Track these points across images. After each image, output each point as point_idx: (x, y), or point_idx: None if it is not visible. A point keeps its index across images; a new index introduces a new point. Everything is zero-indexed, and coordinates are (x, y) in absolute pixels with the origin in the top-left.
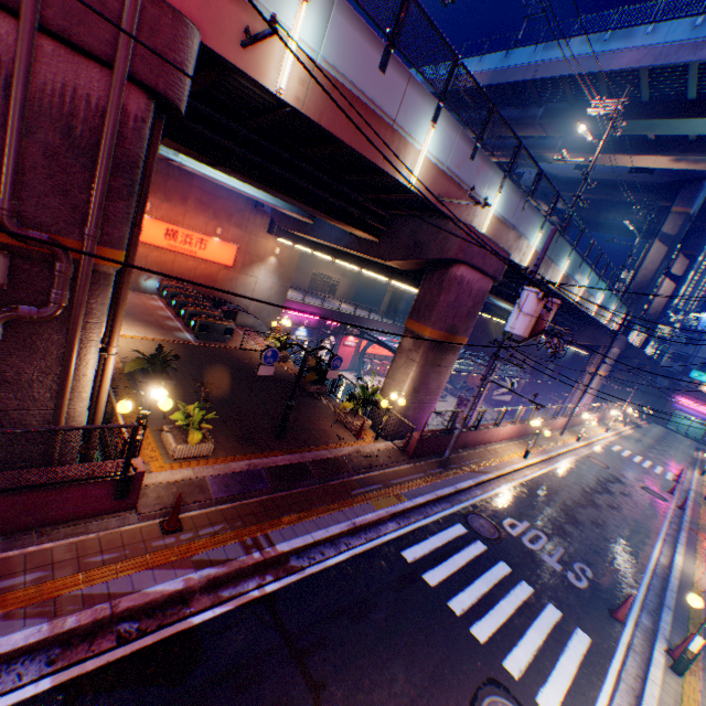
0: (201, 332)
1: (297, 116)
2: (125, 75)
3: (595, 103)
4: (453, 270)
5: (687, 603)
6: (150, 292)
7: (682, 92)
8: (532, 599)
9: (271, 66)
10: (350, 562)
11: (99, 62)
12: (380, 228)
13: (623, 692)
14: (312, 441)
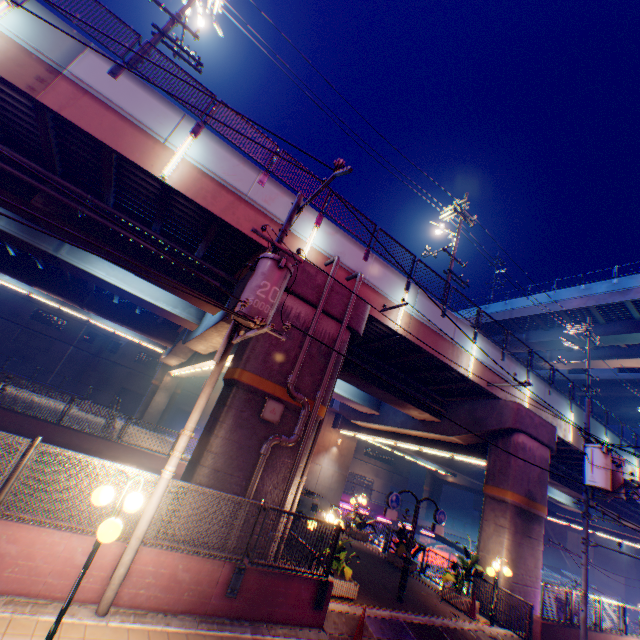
0: None
1: (401, 339)
2: (346, 324)
3: (567, 326)
4: (514, 437)
5: None
6: None
7: (628, 316)
8: None
9: (392, 318)
10: None
11: (336, 320)
12: (439, 410)
13: None
14: (430, 610)
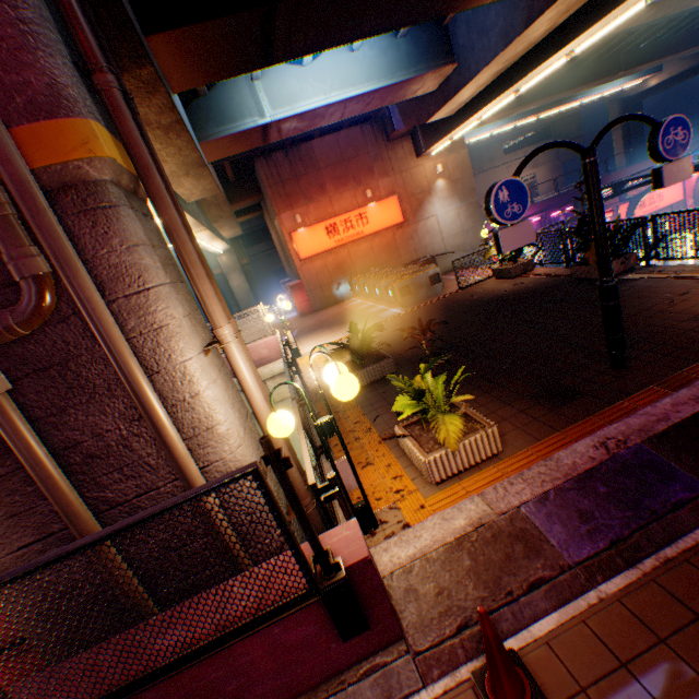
0: (403, 298)
1: None
2: None
3: None
4: None
5: None
6: (347, 299)
7: None
8: None
9: None
10: None
11: None
12: None
13: None
14: None
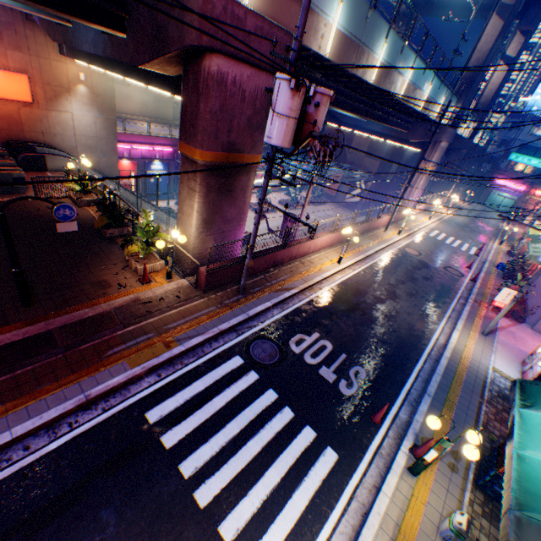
0: None
1: None
2: None
3: None
4: (206, 65)
5: (449, 384)
6: None
7: None
8: (288, 427)
9: None
10: (64, 448)
11: None
12: (121, 16)
13: (352, 514)
14: (78, 300)
